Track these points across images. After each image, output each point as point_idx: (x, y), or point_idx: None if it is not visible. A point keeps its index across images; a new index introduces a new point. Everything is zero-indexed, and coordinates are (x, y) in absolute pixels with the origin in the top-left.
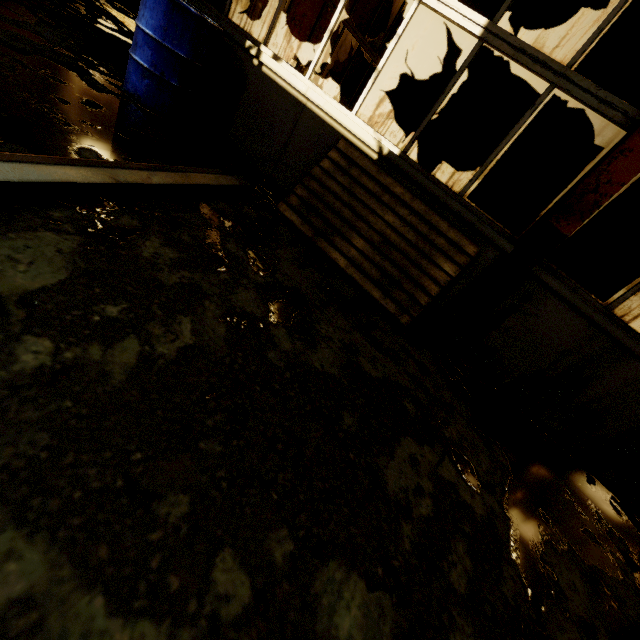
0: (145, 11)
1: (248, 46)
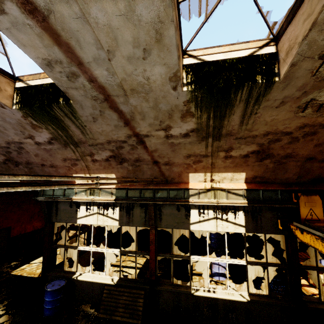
0: (48, 296)
1: (73, 277)
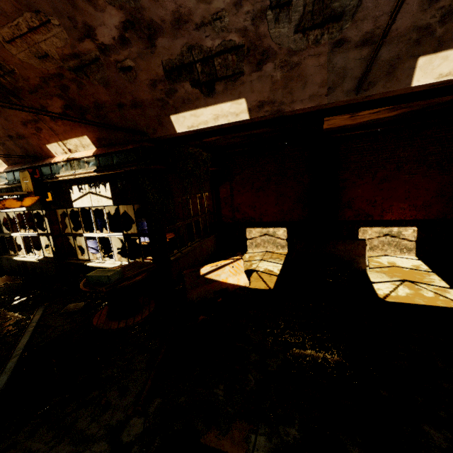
0: None
1: None
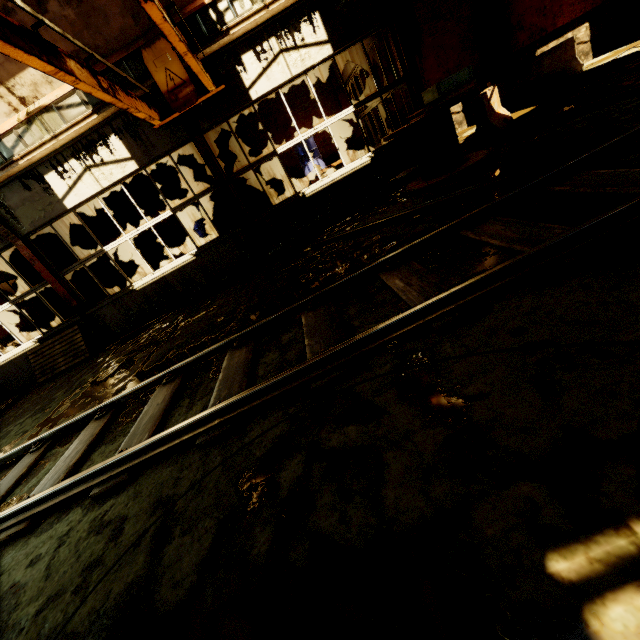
0: None
1: None
